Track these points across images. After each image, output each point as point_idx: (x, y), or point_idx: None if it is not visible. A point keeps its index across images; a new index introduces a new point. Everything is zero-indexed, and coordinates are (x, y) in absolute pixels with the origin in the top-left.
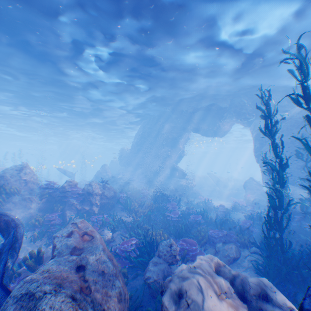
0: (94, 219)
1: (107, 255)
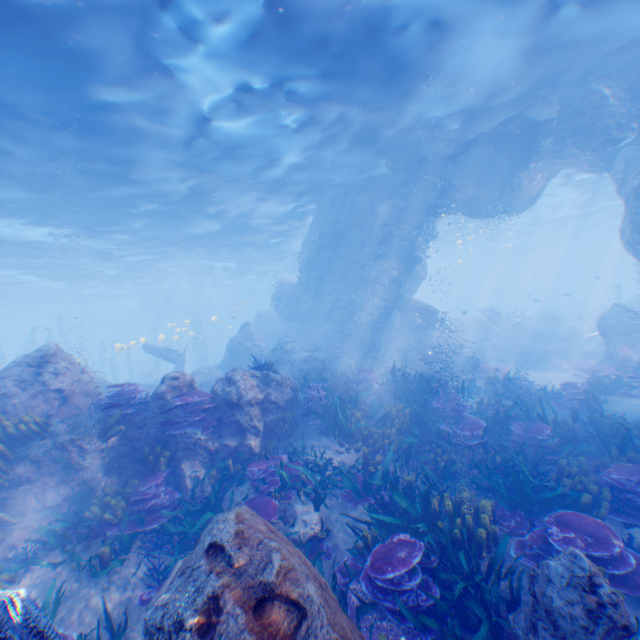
0: (258, 477)
1: None
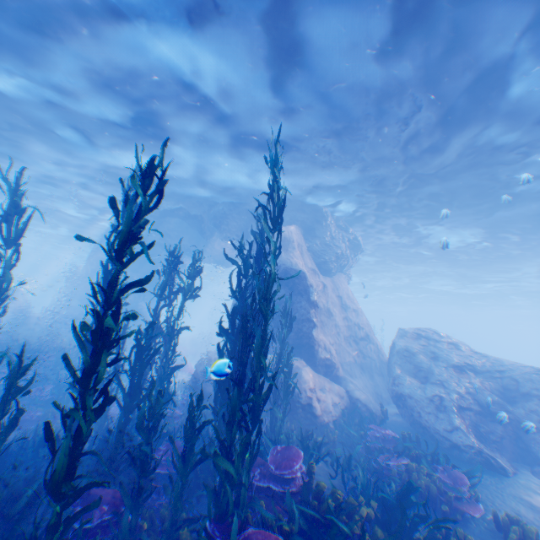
0: None
1: None
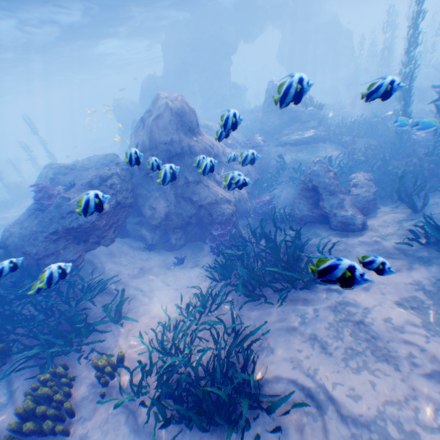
0: None
1: None
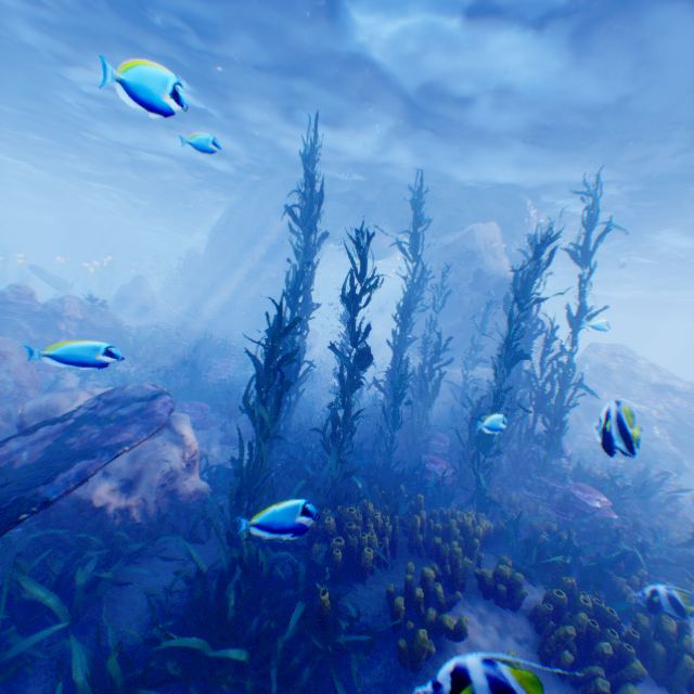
0: None
1: (16, 380)
